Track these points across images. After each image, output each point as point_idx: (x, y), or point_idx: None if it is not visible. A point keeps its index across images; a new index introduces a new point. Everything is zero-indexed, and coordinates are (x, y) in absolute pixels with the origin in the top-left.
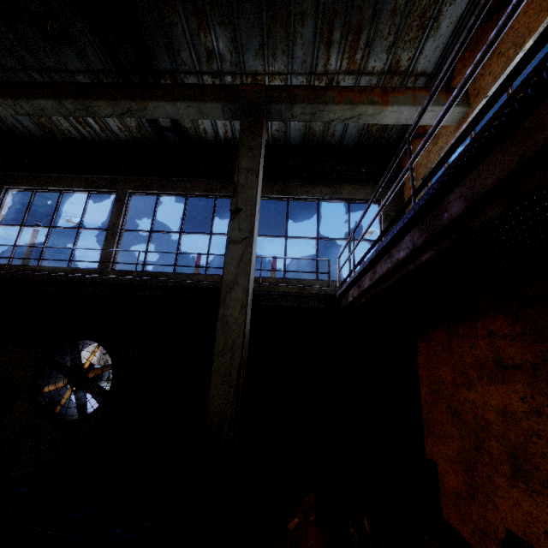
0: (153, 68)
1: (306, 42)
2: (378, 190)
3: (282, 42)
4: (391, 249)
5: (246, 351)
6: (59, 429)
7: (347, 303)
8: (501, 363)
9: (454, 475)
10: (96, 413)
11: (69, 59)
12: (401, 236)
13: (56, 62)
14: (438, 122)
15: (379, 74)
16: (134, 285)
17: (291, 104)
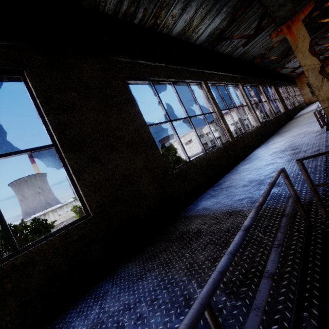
0: None
1: None
2: None
3: None
4: None
5: None
6: None
7: None
8: None
9: None
10: None
11: None
12: None
13: None
14: None
15: None
16: None
17: None
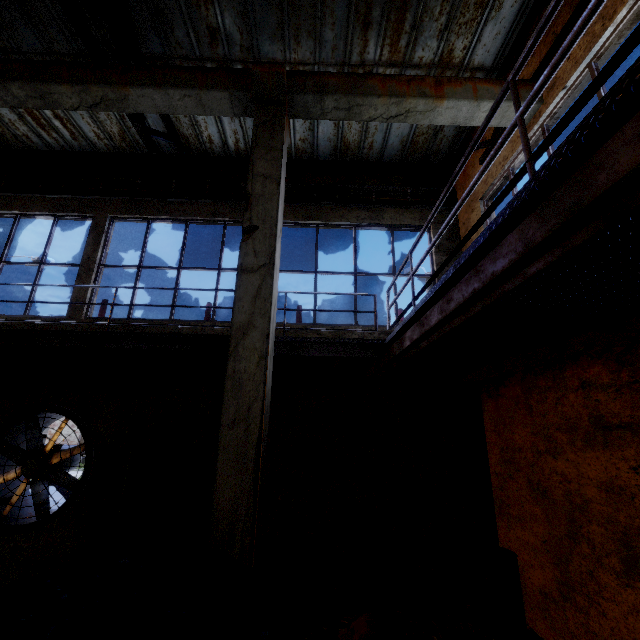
0: (138, 50)
1: (338, 21)
2: (454, 181)
3: (308, 20)
4: (480, 261)
5: (267, 419)
6: (8, 538)
7: (402, 350)
8: (601, 422)
9: (539, 569)
10: (61, 513)
11: (22, 35)
12: (500, 235)
13: (3, 39)
14: (585, 22)
15: (428, 67)
16: (108, 333)
17: (321, 95)
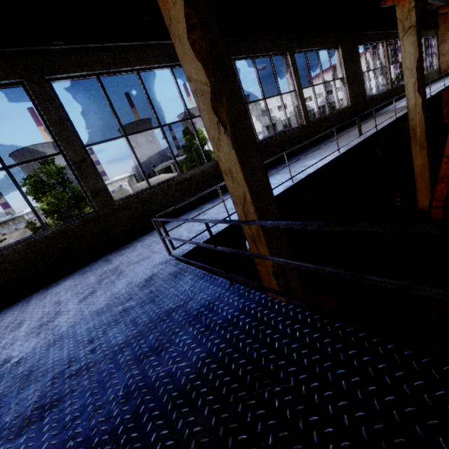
0: None
1: None
2: None
3: None
4: None
5: None
6: None
7: None
8: None
9: None
10: None
11: None
12: None
13: None
14: None
15: None
16: None
17: None
